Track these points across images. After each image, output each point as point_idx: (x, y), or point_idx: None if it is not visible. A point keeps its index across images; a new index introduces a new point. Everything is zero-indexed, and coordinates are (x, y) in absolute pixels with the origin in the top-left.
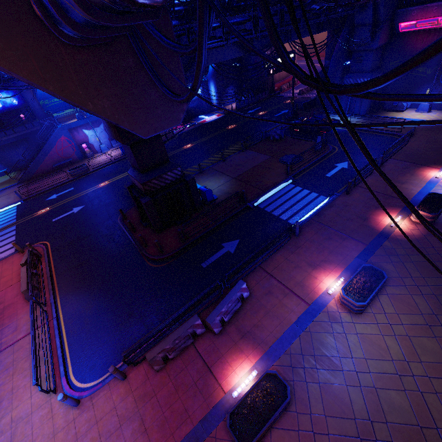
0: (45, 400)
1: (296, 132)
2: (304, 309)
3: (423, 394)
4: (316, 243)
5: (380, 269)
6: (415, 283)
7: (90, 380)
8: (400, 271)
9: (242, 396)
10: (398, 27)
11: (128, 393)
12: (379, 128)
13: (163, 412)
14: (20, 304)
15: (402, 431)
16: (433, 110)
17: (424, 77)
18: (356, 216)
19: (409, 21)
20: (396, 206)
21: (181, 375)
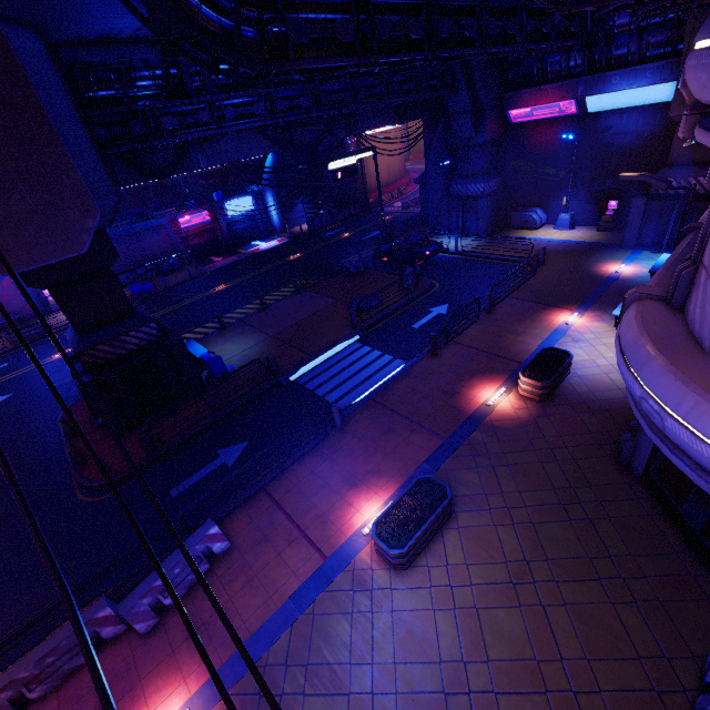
0: None
1: (385, 263)
2: (316, 567)
3: None
4: (368, 440)
5: (443, 483)
6: (506, 503)
7: None
8: (486, 483)
9: None
10: (511, 115)
11: None
12: (501, 253)
13: None
14: None
15: None
16: (577, 227)
17: (557, 182)
18: (440, 391)
19: (522, 108)
20: (502, 371)
21: None
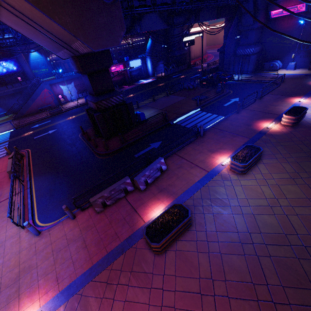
0: (16, 233)
1: (204, 85)
2: (205, 174)
3: (288, 216)
4: (215, 139)
5: (257, 146)
6: (283, 156)
7: (49, 221)
8: (273, 151)
9: (156, 217)
10: (271, 14)
11: (75, 226)
12: (261, 79)
13: (99, 235)
14: (5, 182)
15: (272, 237)
16: (297, 69)
17: (290, 47)
18: (243, 124)
19: (278, 9)
20: (271, 117)
21: (114, 214)
